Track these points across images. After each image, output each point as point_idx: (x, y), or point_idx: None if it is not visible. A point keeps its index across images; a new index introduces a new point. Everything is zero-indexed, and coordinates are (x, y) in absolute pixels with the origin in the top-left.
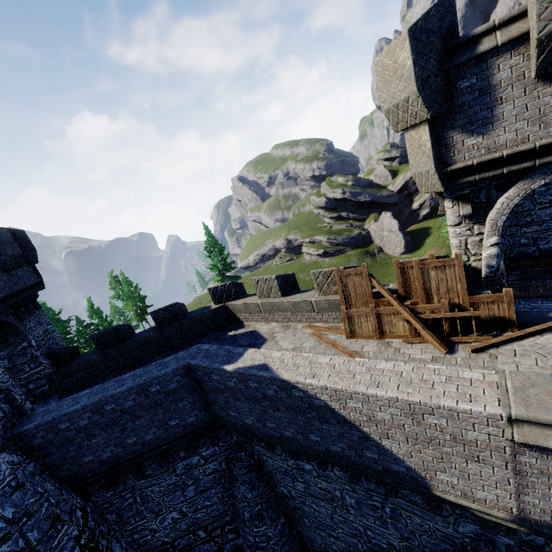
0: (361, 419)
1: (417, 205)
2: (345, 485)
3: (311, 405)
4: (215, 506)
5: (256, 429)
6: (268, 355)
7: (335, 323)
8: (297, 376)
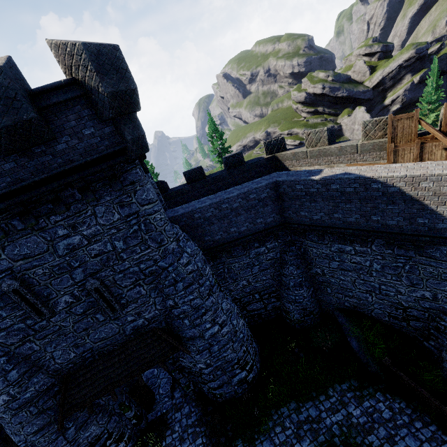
0: (427, 195)
1: (390, 101)
2: (377, 256)
3: (384, 193)
4: (268, 280)
5: (321, 222)
6: (345, 169)
7: (372, 162)
8: (379, 173)
